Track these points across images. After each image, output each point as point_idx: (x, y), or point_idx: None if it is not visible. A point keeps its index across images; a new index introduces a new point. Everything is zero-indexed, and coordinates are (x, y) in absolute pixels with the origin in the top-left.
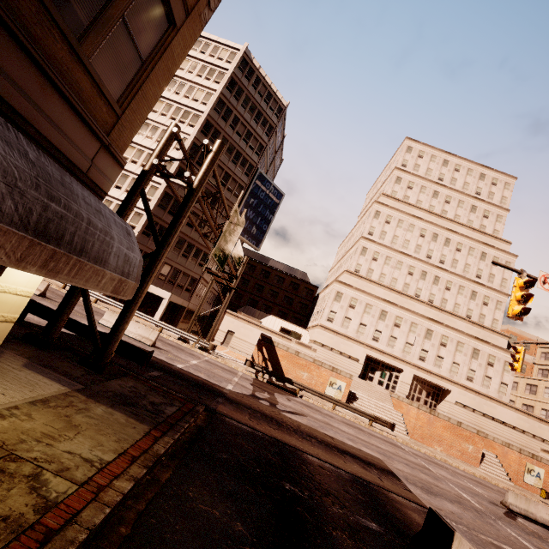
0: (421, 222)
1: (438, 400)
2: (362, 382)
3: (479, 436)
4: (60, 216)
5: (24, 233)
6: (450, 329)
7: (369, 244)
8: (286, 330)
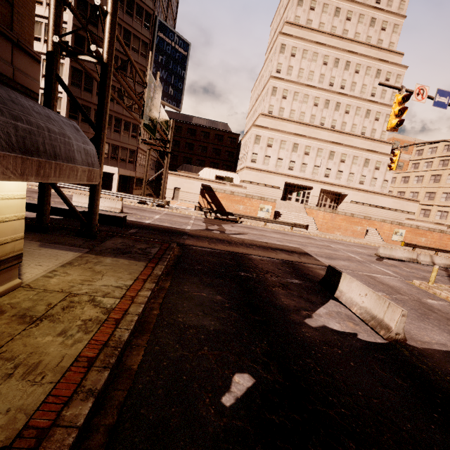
0: (324, 48)
1: (339, 202)
2: (283, 202)
3: (365, 219)
4: (28, 132)
5: (14, 154)
6: (348, 148)
7: (278, 82)
8: (220, 177)
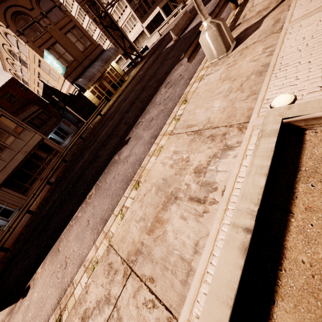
0: None
1: None
2: None
3: None
4: (105, 60)
5: (106, 64)
6: None
7: None
8: None
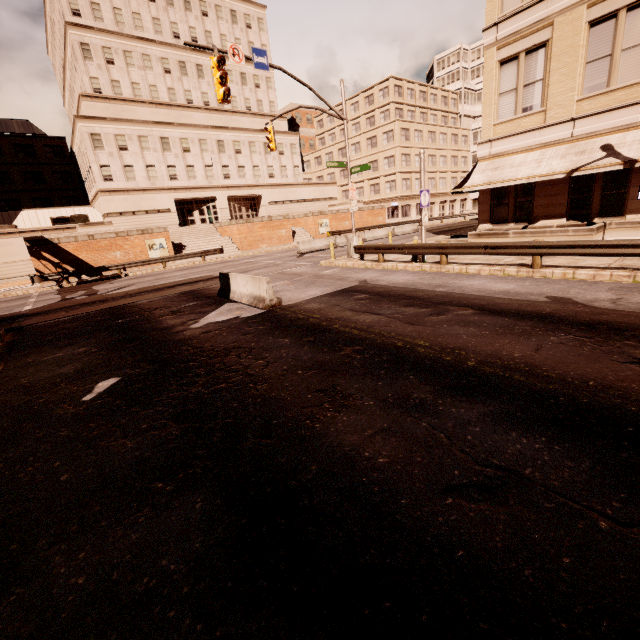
0: None
1: (257, 209)
2: (184, 229)
3: (286, 219)
4: None
5: None
6: (238, 132)
7: (86, 35)
8: (62, 219)
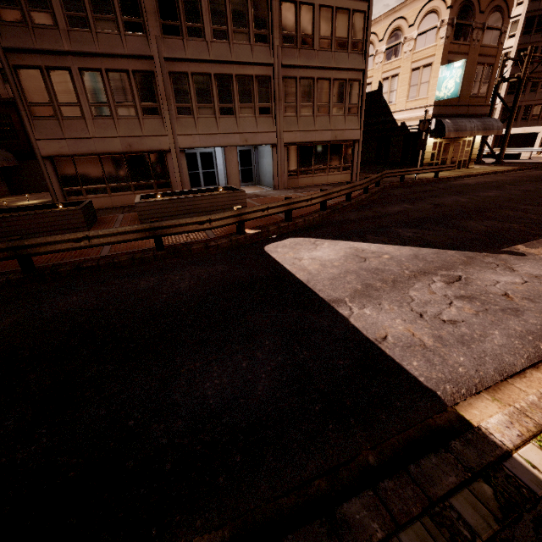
0: None
1: None
2: None
3: None
4: (485, 126)
5: (483, 131)
6: None
7: None
8: None
